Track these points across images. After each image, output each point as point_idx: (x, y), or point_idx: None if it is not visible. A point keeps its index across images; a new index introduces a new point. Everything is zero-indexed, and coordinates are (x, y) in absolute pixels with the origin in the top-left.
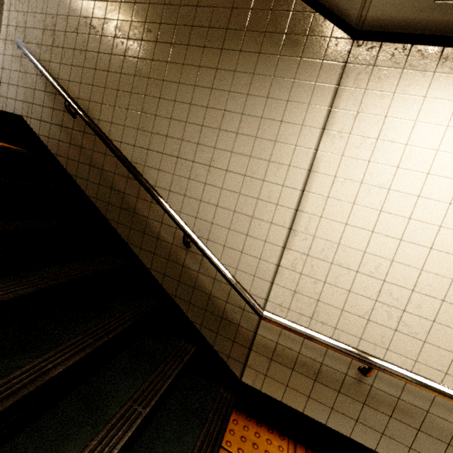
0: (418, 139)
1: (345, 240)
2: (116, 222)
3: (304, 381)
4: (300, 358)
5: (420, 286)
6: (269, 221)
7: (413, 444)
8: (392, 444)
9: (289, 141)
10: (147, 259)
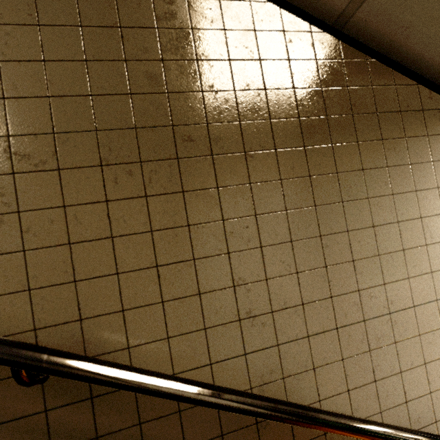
0: None
1: None
2: None
3: None
4: None
5: None
6: None
7: None
8: None
9: None
10: None
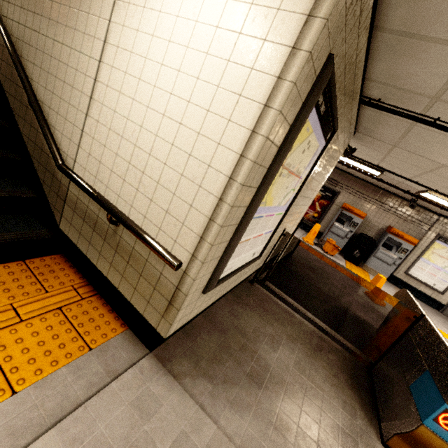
0: (168, 6)
1: (118, 107)
2: (8, 93)
3: (88, 230)
4: (88, 211)
5: (154, 150)
6: (81, 91)
7: (137, 286)
8: (126, 285)
9: (96, 13)
10: (21, 125)
